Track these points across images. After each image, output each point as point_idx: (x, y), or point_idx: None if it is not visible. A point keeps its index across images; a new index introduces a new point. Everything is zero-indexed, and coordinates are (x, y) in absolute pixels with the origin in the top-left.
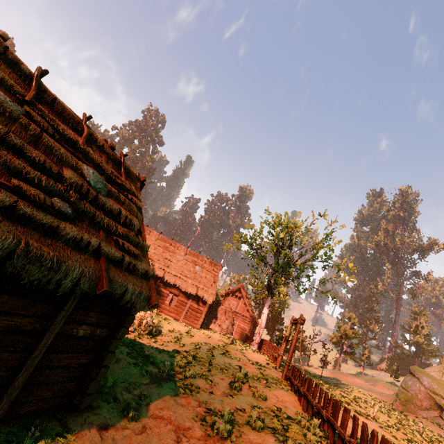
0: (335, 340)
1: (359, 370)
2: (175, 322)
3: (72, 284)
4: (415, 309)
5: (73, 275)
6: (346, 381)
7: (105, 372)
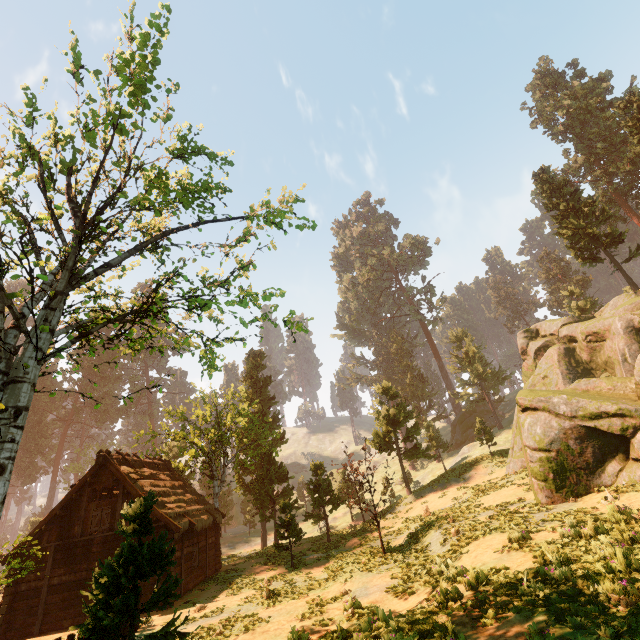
0: (382, 444)
1: (438, 466)
2: None
3: None
4: (452, 334)
5: None
6: (433, 510)
7: None
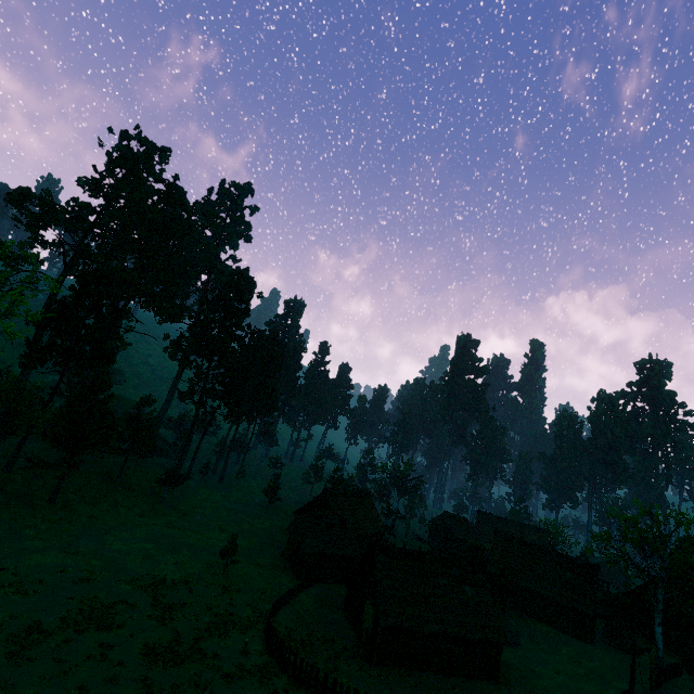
0: None
1: None
2: (560, 635)
3: (478, 638)
4: None
5: (478, 636)
6: None
7: (500, 668)
